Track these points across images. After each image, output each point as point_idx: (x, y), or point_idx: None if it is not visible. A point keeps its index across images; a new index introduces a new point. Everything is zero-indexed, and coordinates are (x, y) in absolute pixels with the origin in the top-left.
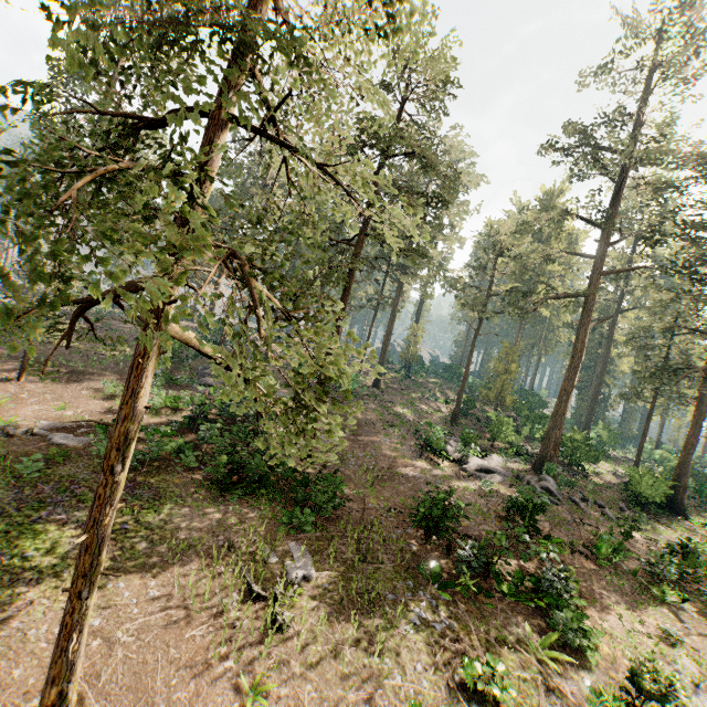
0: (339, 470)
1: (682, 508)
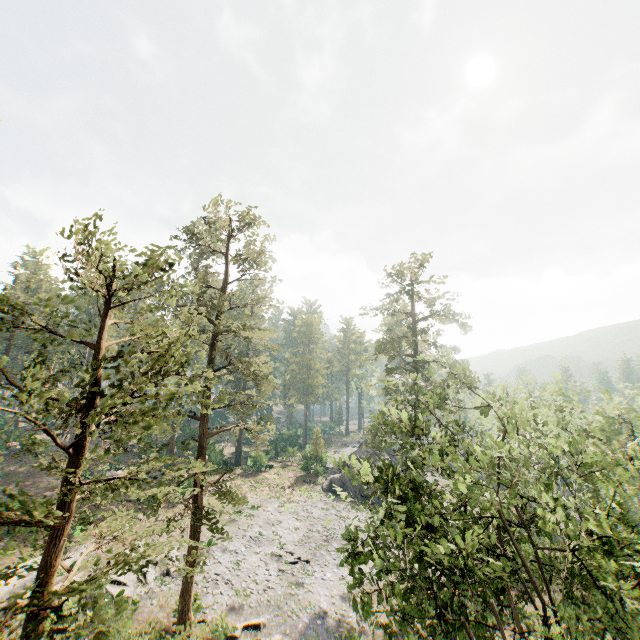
0: None
1: (240, 463)
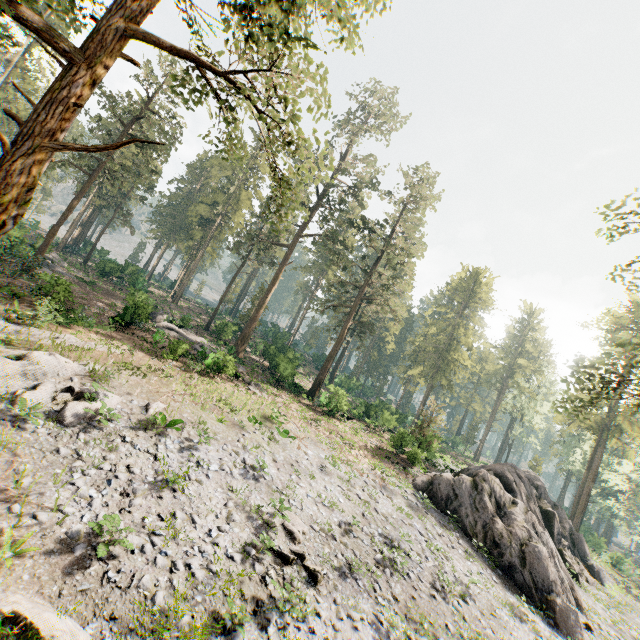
0: (42, 282)
1: (313, 395)
